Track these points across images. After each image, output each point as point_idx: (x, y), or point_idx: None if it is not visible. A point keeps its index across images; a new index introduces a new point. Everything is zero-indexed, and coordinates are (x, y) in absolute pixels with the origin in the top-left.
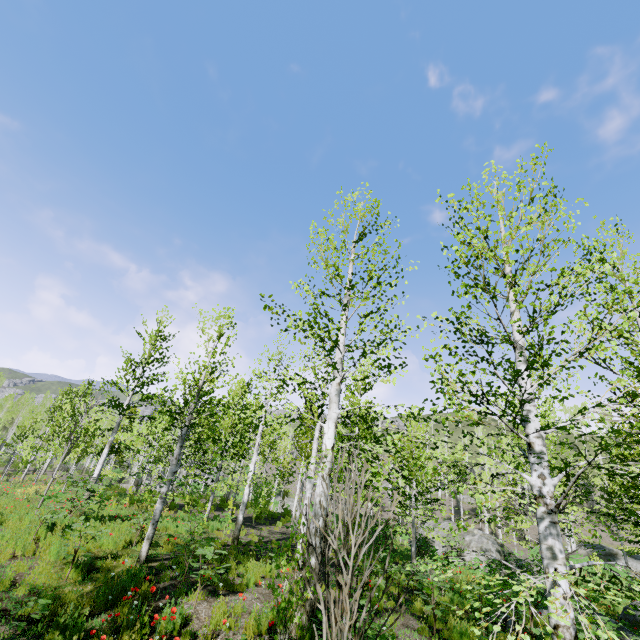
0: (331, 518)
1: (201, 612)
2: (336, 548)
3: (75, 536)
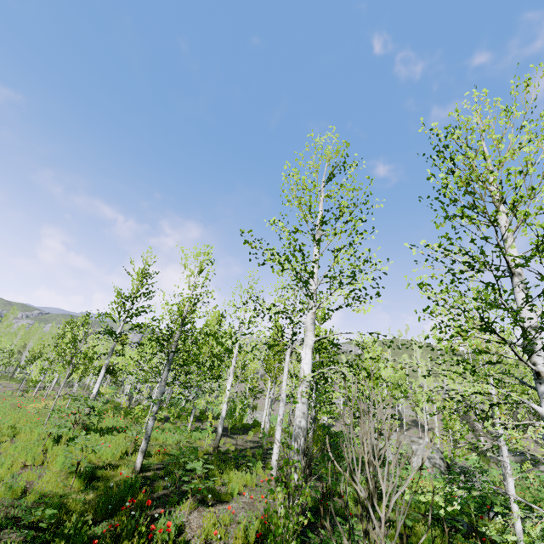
0: (292, 427)
1: (192, 521)
2: (364, 496)
3: (77, 449)
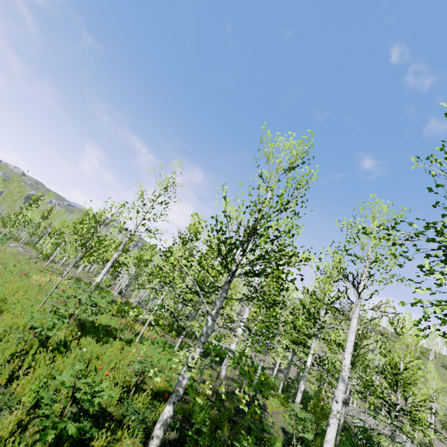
0: None
1: None
2: None
3: (64, 388)
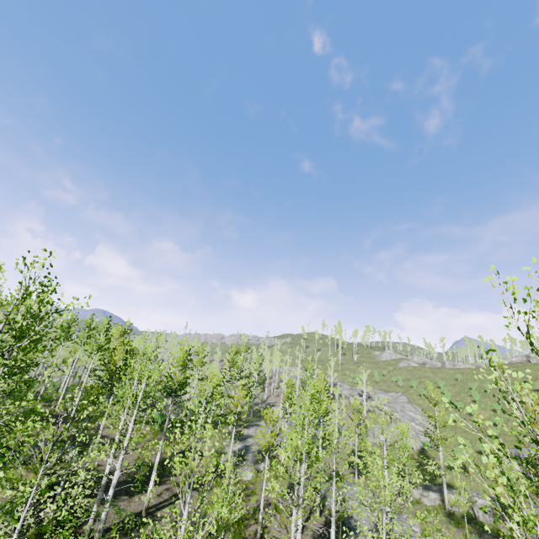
0: None
1: None
2: None
3: None
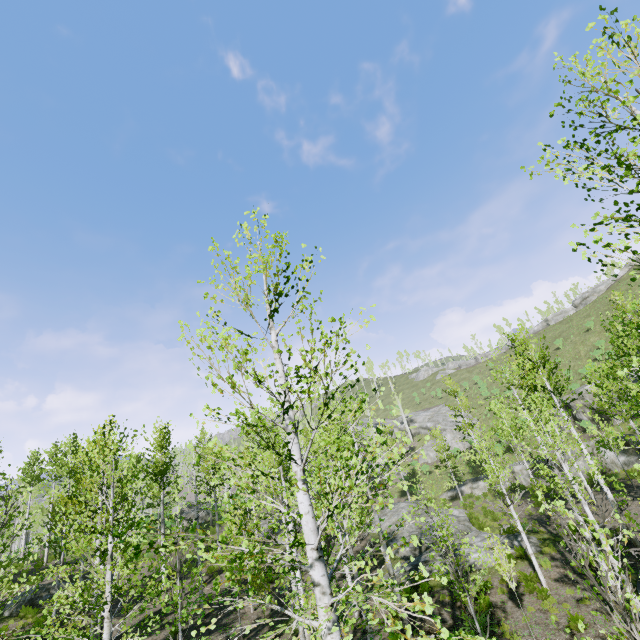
0: None
1: None
2: None
3: None
